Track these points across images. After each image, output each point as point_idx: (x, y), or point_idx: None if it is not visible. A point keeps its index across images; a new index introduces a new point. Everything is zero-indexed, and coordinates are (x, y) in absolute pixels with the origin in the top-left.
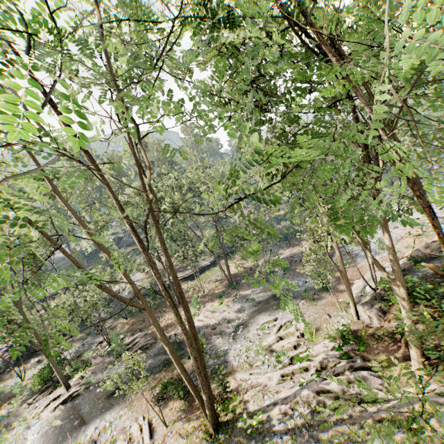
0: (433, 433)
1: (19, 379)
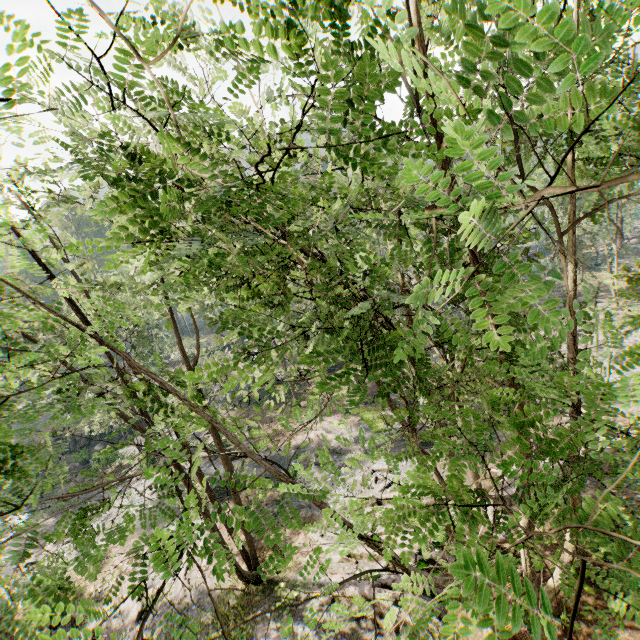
0: None
1: (137, 449)
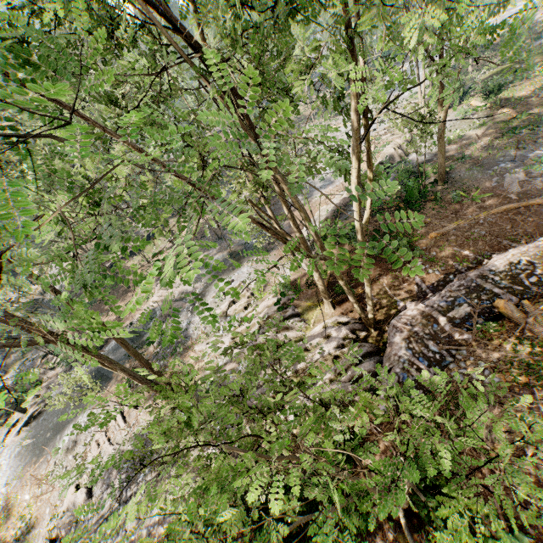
0: (321, 356)
1: None
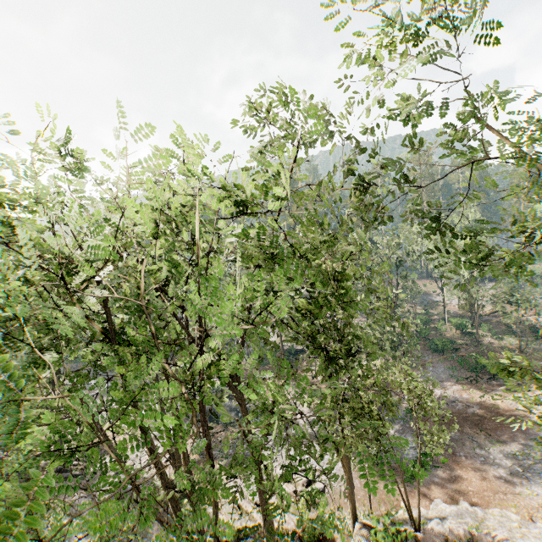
0: None
1: None
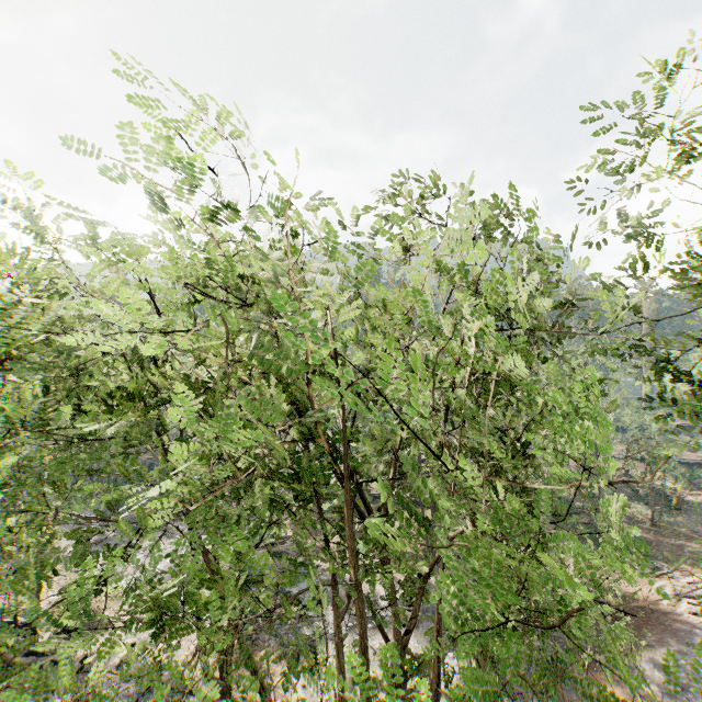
0: None
1: None
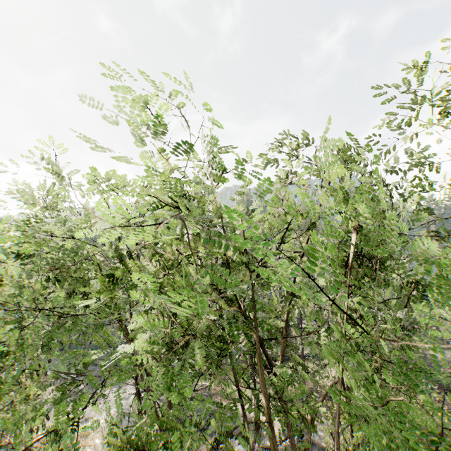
0: None
1: None
